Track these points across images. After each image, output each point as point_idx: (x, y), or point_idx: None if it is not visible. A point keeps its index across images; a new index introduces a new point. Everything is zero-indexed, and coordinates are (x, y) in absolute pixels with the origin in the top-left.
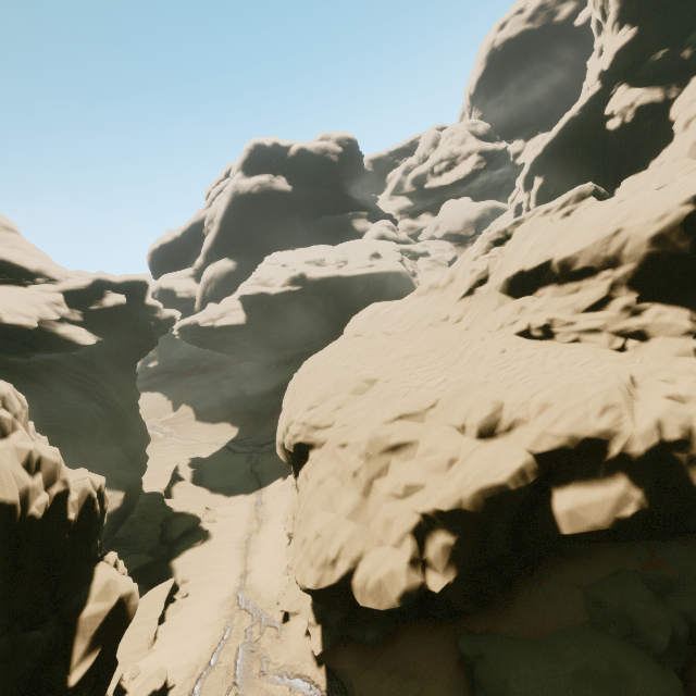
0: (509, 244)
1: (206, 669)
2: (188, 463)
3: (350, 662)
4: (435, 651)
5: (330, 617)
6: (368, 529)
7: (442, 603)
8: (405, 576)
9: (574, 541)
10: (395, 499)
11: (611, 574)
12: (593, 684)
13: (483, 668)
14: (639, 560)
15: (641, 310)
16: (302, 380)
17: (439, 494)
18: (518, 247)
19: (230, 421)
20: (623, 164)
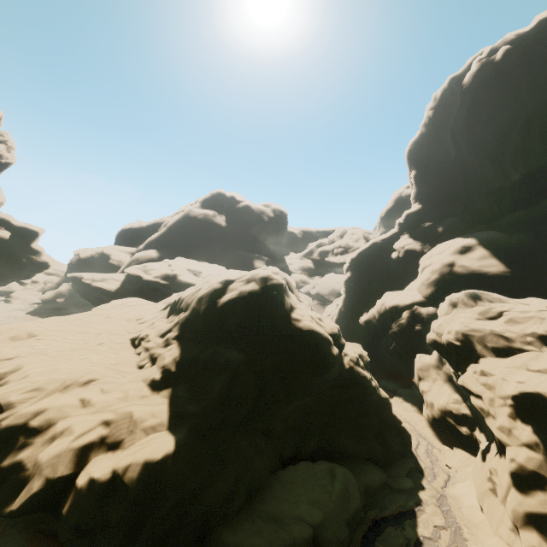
0: None
1: None
2: None
3: None
4: None
5: None
6: None
7: None
8: None
9: None
10: None
11: None
12: None
13: None
14: None
15: (170, 344)
16: None
17: None
18: None
19: None
20: (397, 283)
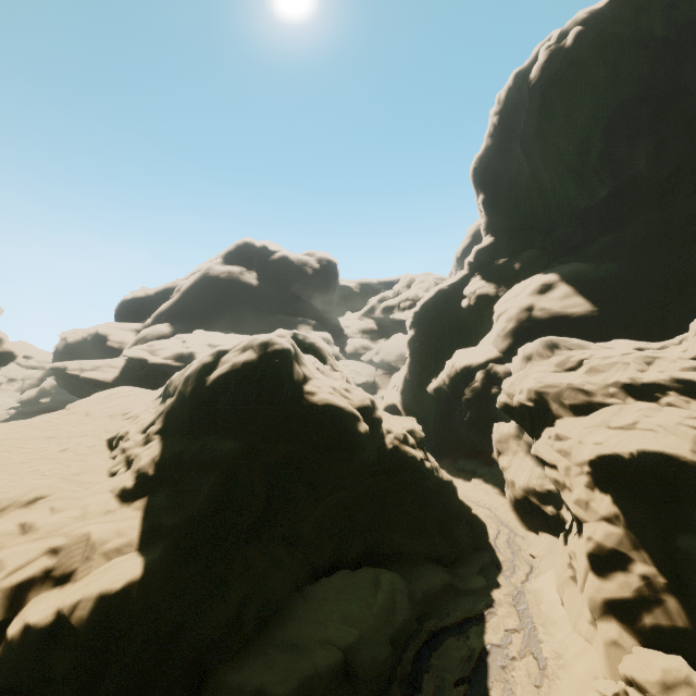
0: None
1: None
2: None
3: None
4: None
5: None
6: None
7: None
8: None
9: None
10: None
11: None
12: None
13: None
14: None
15: (151, 441)
16: None
17: None
18: None
19: None
20: (470, 338)
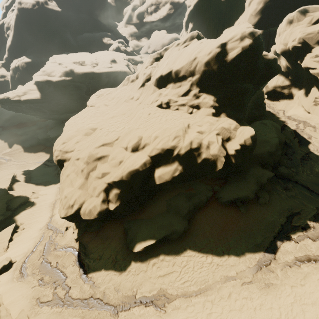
0: (161, 60)
1: (31, 253)
2: (22, 173)
3: (87, 238)
4: (116, 229)
5: (81, 225)
6: (87, 191)
7: (116, 213)
8: (99, 207)
9: (161, 186)
10: (98, 179)
11: (176, 195)
12: (163, 228)
13: (130, 230)
14: (186, 189)
15: (199, 96)
16: (64, 129)
17: (115, 175)
18: (163, 62)
19: (44, 151)
20: (226, 21)
